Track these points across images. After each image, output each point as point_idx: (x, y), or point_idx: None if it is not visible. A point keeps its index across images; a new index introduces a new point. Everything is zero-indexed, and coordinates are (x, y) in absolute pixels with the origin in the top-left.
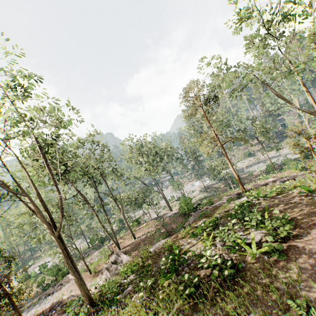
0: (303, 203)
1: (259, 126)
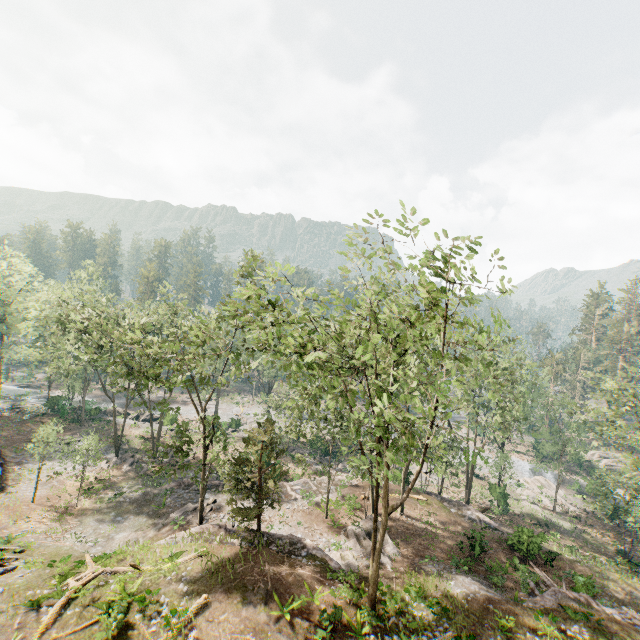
0: None
1: None
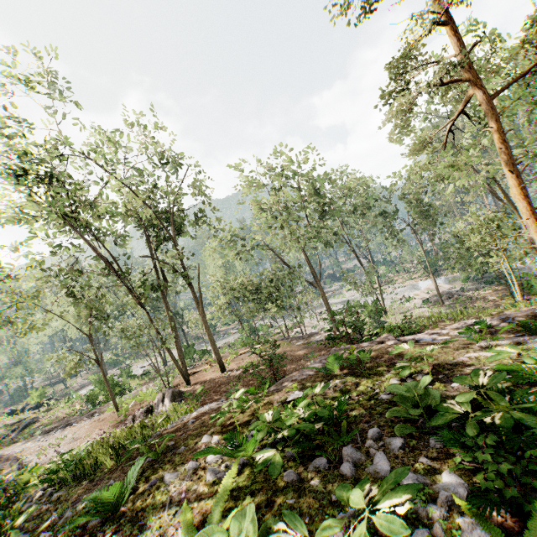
0: None
1: None
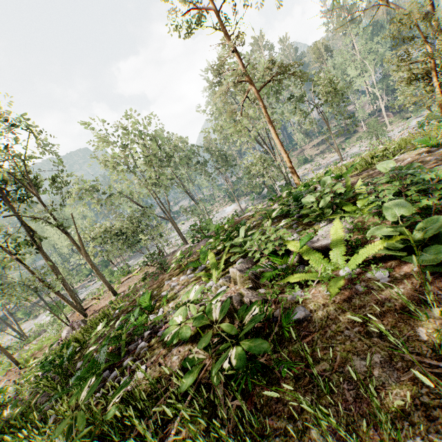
0: (433, 158)
1: (324, 83)
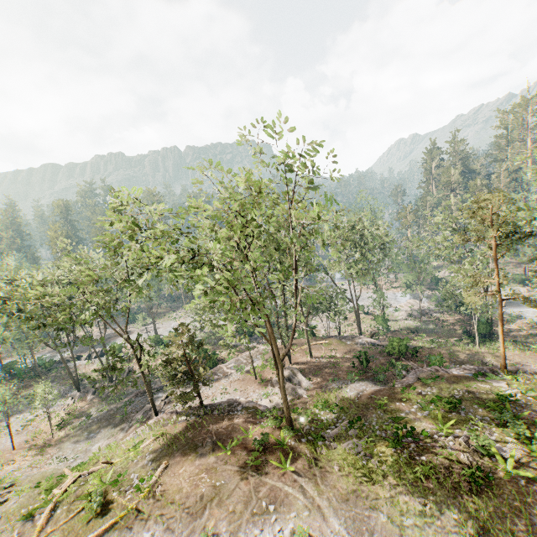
0: None
1: None
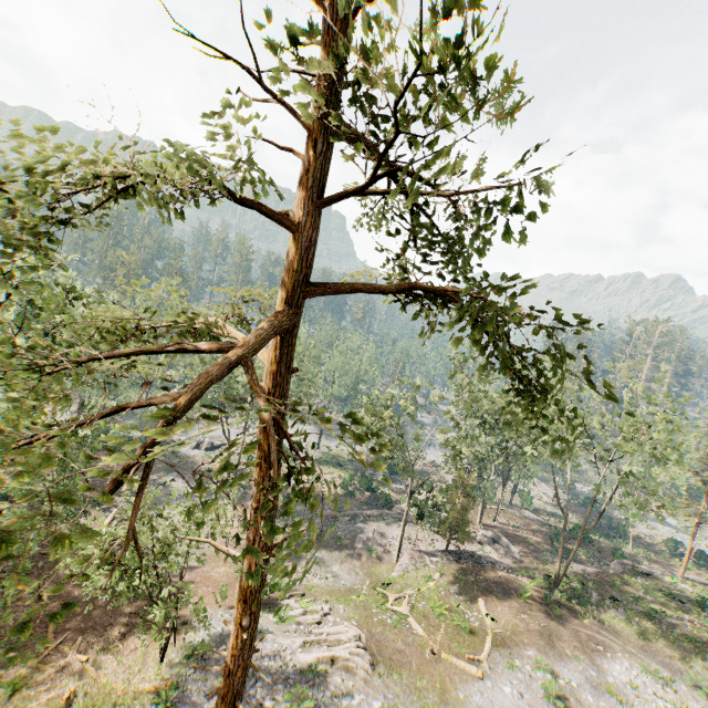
0: None
1: None
